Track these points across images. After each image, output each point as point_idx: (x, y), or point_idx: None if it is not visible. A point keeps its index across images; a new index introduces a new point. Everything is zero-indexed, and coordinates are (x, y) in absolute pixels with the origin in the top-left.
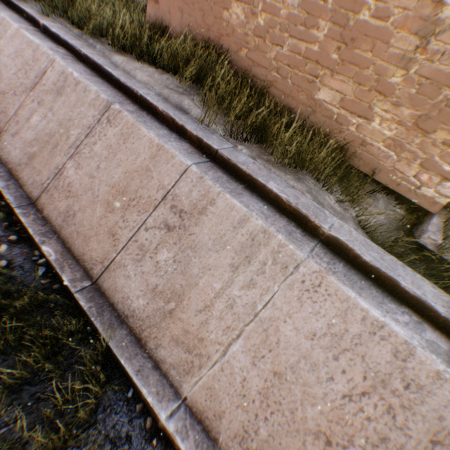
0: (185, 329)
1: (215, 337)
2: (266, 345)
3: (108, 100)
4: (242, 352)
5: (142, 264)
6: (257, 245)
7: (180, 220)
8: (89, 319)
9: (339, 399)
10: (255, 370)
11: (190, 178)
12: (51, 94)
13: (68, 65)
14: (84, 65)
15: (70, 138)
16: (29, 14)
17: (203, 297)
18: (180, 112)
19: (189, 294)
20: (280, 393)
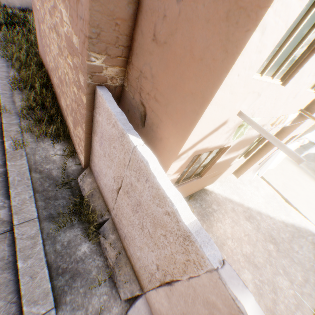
0: None
1: None
2: None
3: None
4: None
5: None
6: None
7: None
8: None
9: None
10: None
11: None
12: None
13: None
14: None
15: None
16: None
17: None
18: (13, 103)
19: None
20: None
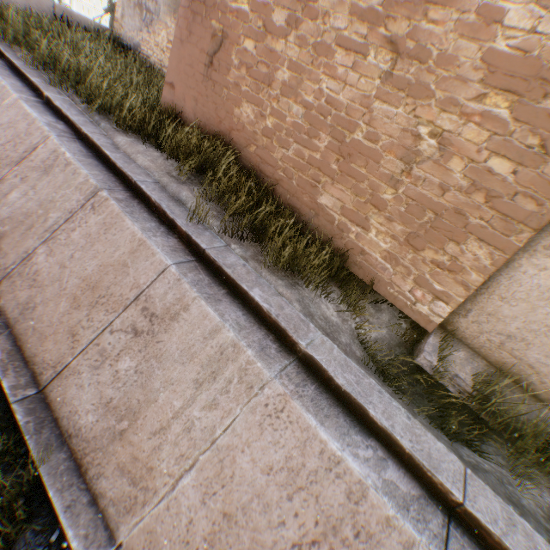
0: (134, 454)
1: (166, 467)
2: (220, 479)
3: (97, 186)
4: (192, 486)
5: (100, 372)
6: (225, 359)
7: (150, 324)
8: (24, 437)
9: (289, 549)
10: (204, 509)
11: (167, 279)
12: (38, 171)
13: (63, 144)
14: (83, 143)
15: (48, 221)
16: (35, 83)
17: (160, 416)
18: (176, 203)
19: (146, 412)
20: (228, 539)
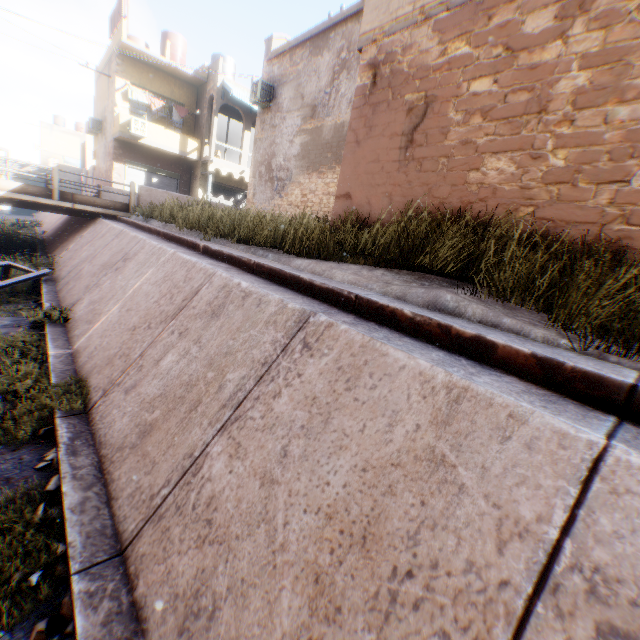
0: None
1: None
2: None
3: (303, 310)
4: None
5: None
6: None
7: None
8: None
9: None
10: None
11: (634, 497)
12: (201, 318)
13: (233, 275)
14: (253, 274)
15: (224, 388)
16: (189, 240)
17: None
18: (442, 314)
19: None
20: None
